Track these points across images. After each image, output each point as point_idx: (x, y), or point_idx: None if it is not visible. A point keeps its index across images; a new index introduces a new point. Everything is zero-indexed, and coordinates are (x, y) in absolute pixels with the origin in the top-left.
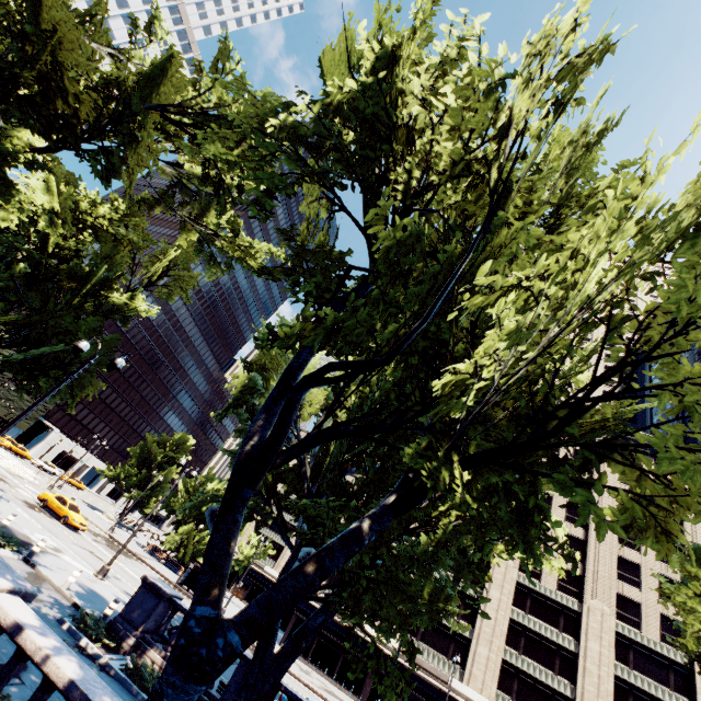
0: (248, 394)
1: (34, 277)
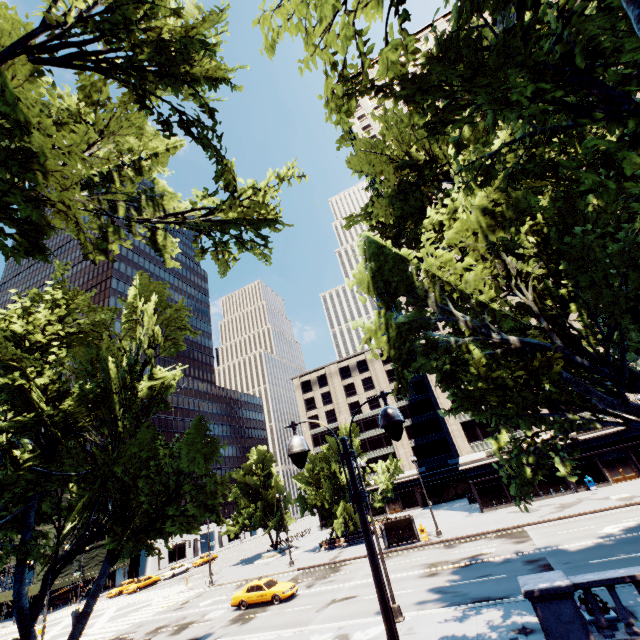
0: (402, 343)
1: (47, 447)
